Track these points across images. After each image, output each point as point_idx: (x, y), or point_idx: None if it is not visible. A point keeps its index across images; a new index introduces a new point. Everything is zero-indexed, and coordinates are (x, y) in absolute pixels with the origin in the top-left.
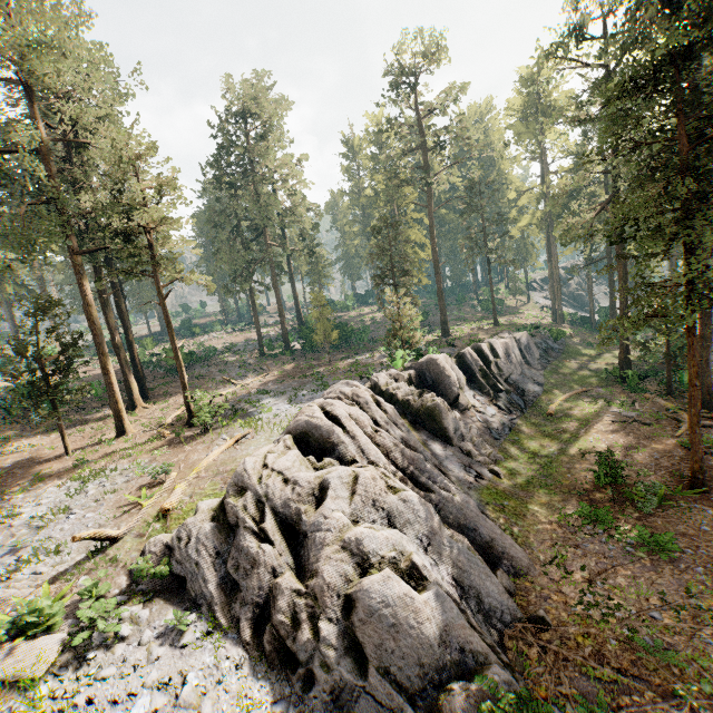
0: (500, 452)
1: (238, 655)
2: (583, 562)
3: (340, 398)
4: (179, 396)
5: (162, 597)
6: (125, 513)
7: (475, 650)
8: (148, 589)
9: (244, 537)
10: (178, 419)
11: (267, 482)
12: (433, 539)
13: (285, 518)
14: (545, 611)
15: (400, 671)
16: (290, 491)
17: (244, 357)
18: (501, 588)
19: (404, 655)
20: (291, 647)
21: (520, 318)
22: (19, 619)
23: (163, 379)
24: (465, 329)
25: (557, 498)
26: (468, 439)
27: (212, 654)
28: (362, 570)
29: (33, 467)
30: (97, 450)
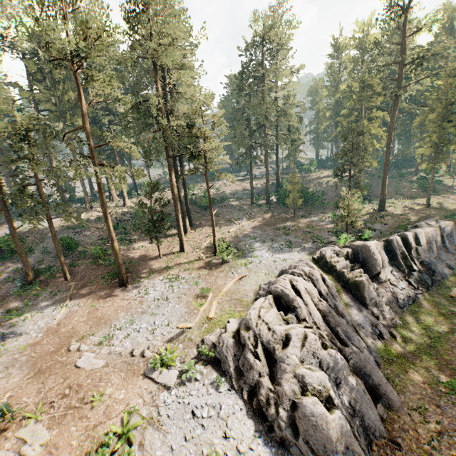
0: (401, 318)
1: (241, 404)
2: (438, 418)
3: (301, 274)
4: (207, 227)
5: (210, 365)
6: (192, 311)
7: (354, 449)
8: (205, 360)
9: (247, 352)
10: (208, 247)
11: (260, 328)
12: (343, 381)
13: (267, 348)
14: (402, 437)
15: (314, 443)
16: (271, 336)
17: (241, 203)
18: (378, 418)
19: (317, 438)
20: (264, 412)
21: (451, 199)
22: (162, 359)
23: (198, 213)
24: (398, 205)
25: (434, 367)
26: (379, 305)
27: (231, 399)
28: (302, 390)
29: (147, 262)
30: (172, 259)
